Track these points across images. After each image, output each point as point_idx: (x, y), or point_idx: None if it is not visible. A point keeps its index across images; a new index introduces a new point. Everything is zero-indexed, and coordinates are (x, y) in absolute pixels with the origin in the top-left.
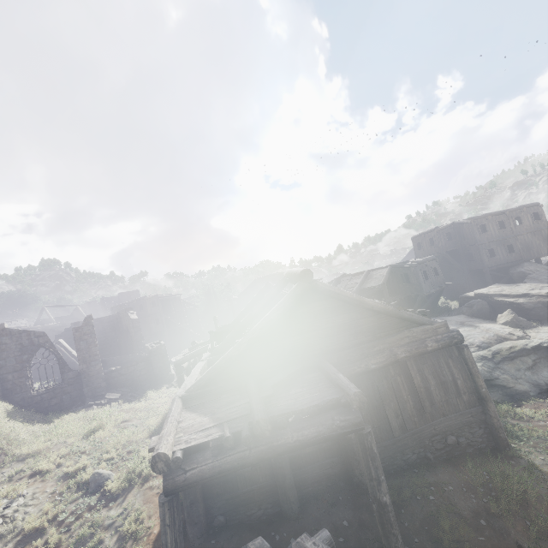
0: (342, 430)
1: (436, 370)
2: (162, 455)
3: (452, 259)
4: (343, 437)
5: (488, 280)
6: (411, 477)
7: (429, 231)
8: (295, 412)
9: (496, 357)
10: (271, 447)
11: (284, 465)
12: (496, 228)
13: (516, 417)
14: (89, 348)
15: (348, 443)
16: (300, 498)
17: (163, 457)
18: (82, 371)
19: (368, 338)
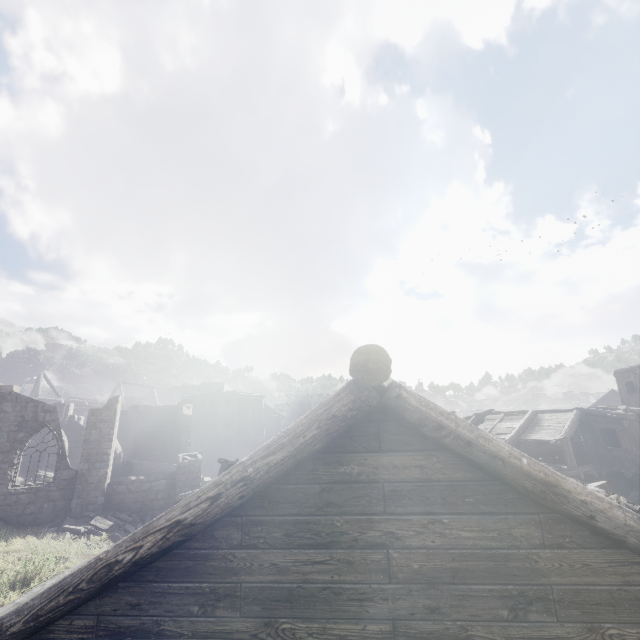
0: None
1: None
2: None
3: None
4: None
5: None
6: None
7: None
8: None
9: None
10: None
11: None
12: None
13: None
14: (100, 442)
15: None
16: None
17: None
18: (80, 472)
19: (571, 631)
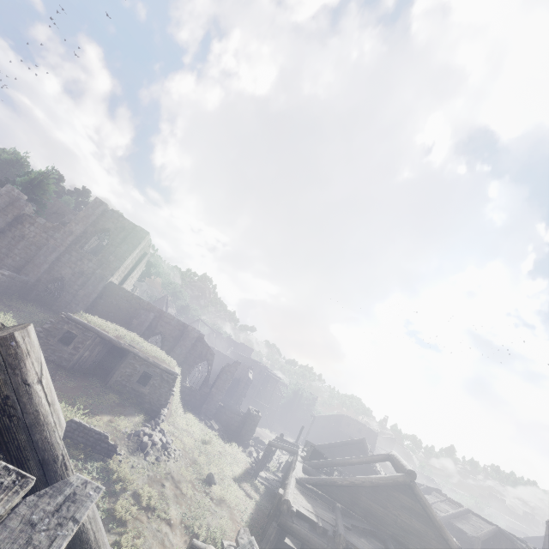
0: None
1: None
2: (289, 502)
3: None
4: None
5: None
6: None
7: None
8: None
9: None
10: None
11: None
12: None
13: None
14: (225, 382)
15: None
16: None
17: (289, 504)
18: (212, 392)
19: None
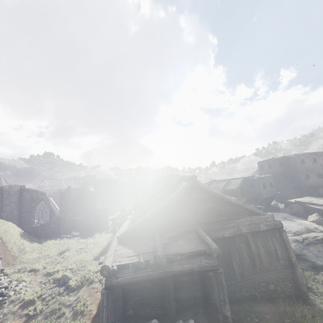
0: (205, 268)
1: (265, 242)
2: (106, 267)
3: (282, 177)
4: (206, 274)
5: (304, 193)
6: (244, 306)
7: (268, 159)
8: (180, 254)
9: (305, 241)
10: (165, 271)
11: (170, 285)
12: (311, 162)
13: (315, 280)
14: (66, 204)
15: (208, 279)
16: (177, 307)
17: (107, 268)
18: (61, 217)
19: (225, 218)
